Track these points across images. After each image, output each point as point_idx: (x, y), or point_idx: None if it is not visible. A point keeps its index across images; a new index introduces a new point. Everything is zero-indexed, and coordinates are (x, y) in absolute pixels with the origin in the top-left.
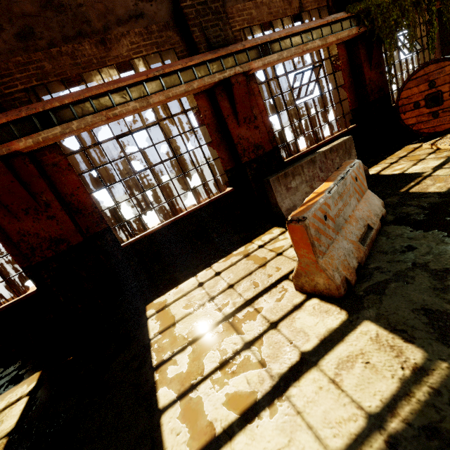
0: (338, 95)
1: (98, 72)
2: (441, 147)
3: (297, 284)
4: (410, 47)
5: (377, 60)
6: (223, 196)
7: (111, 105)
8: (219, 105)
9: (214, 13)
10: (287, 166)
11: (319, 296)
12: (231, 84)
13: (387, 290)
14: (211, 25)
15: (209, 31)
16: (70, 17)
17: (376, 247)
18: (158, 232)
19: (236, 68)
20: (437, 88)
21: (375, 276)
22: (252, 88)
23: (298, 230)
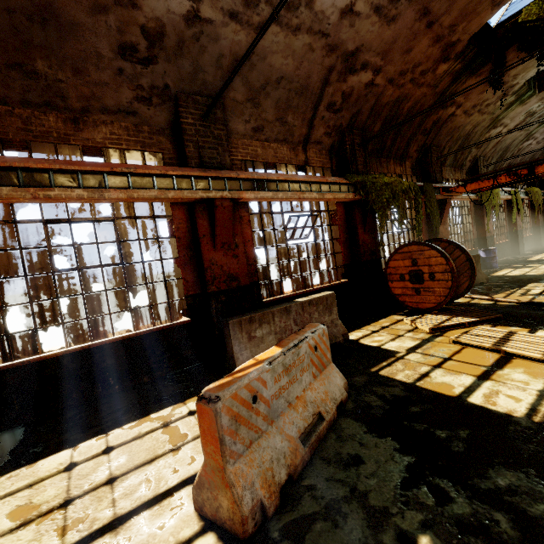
0: (333, 247)
1: (55, 146)
2: (419, 326)
3: (197, 499)
4: (399, 224)
5: (371, 226)
6: (173, 327)
7: (48, 185)
8: (197, 222)
9: (216, 138)
10: (265, 306)
11: (220, 529)
12: (214, 205)
13: (309, 536)
14: (209, 147)
15: (205, 151)
16: (42, 86)
17: (321, 450)
18: (55, 360)
19: (224, 192)
20: (419, 267)
21: (303, 503)
22: (242, 215)
23: (207, 414)
